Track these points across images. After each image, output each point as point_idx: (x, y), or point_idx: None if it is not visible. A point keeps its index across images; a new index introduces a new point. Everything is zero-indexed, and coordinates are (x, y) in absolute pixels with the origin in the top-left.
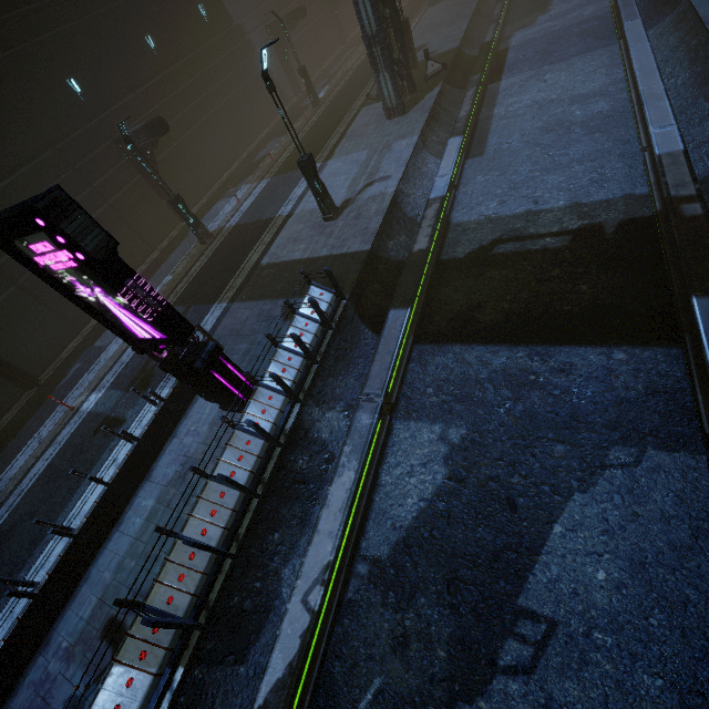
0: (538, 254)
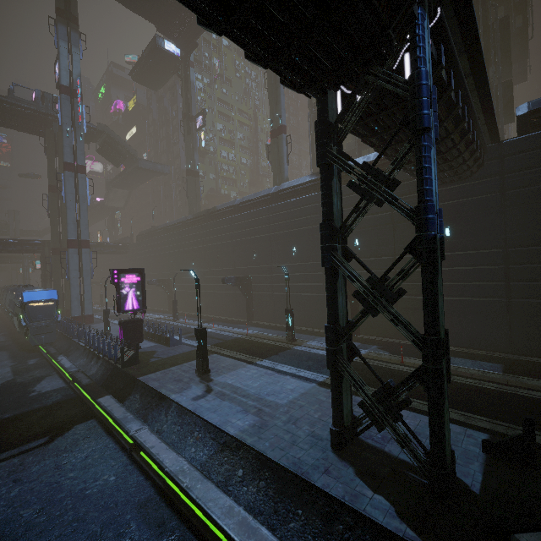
0: (4, 449)
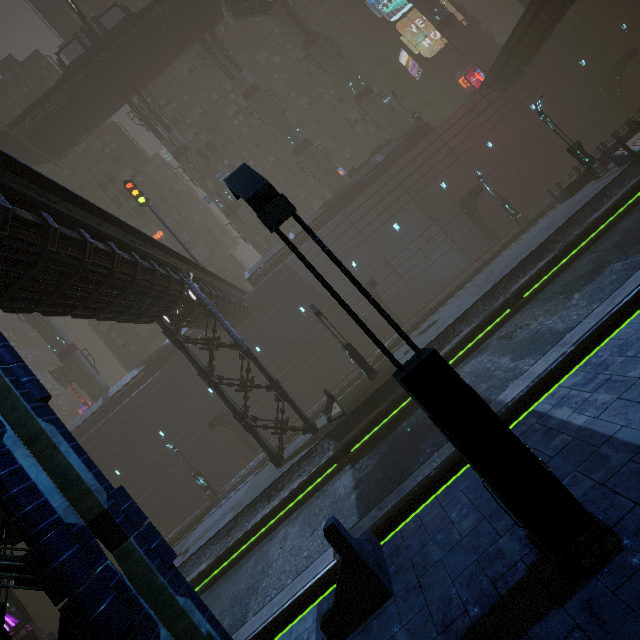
0: None
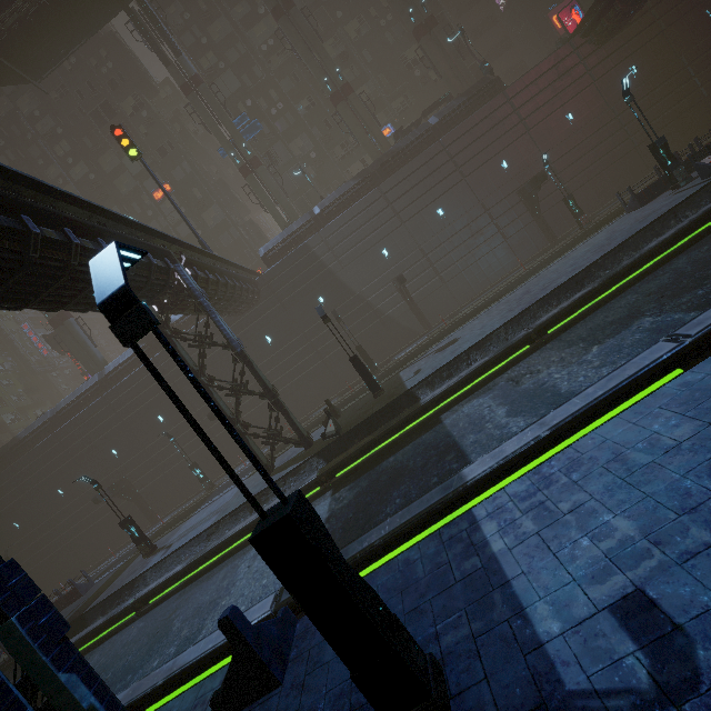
0: None
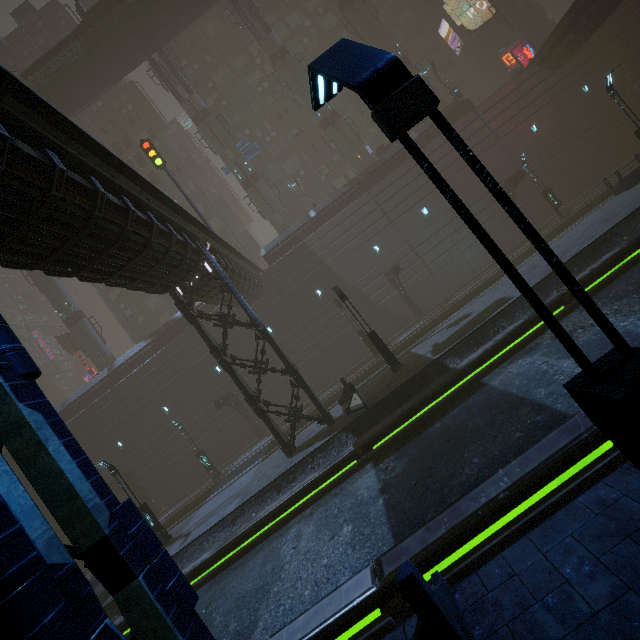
0: None
